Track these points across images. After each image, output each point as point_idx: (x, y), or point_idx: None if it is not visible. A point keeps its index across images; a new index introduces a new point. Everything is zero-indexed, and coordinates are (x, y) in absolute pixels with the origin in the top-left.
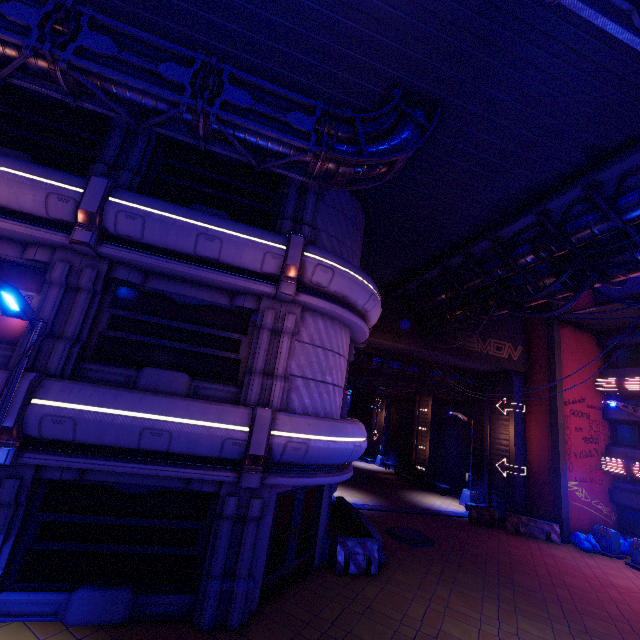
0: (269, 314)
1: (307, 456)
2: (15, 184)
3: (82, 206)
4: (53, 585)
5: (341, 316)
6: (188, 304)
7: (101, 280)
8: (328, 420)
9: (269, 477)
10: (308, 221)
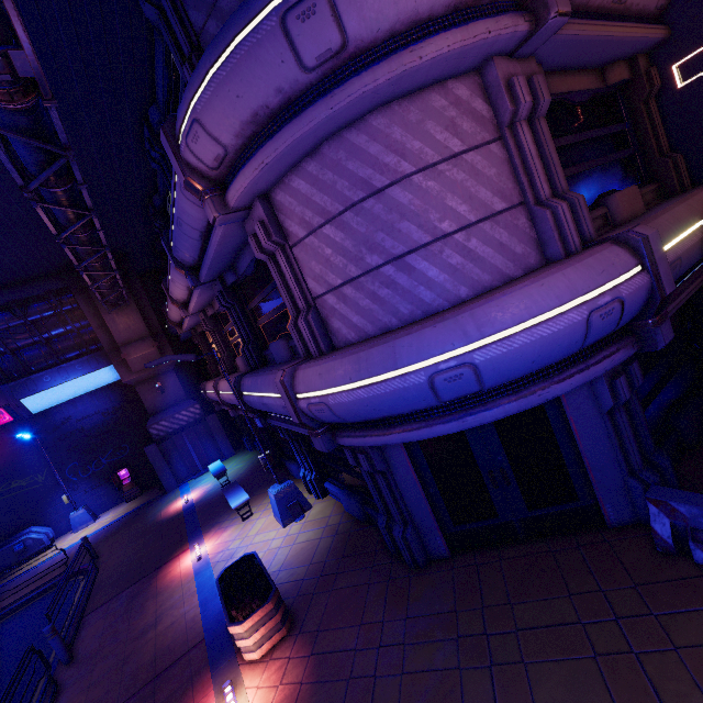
0: (251, 245)
1: (341, 416)
2: (174, 275)
3: (174, 267)
4: (338, 484)
5: (290, 150)
6: (253, 273)
7: (225, 295)
8: (354, 352)
9: (337, 438)
10: (186, 52)
